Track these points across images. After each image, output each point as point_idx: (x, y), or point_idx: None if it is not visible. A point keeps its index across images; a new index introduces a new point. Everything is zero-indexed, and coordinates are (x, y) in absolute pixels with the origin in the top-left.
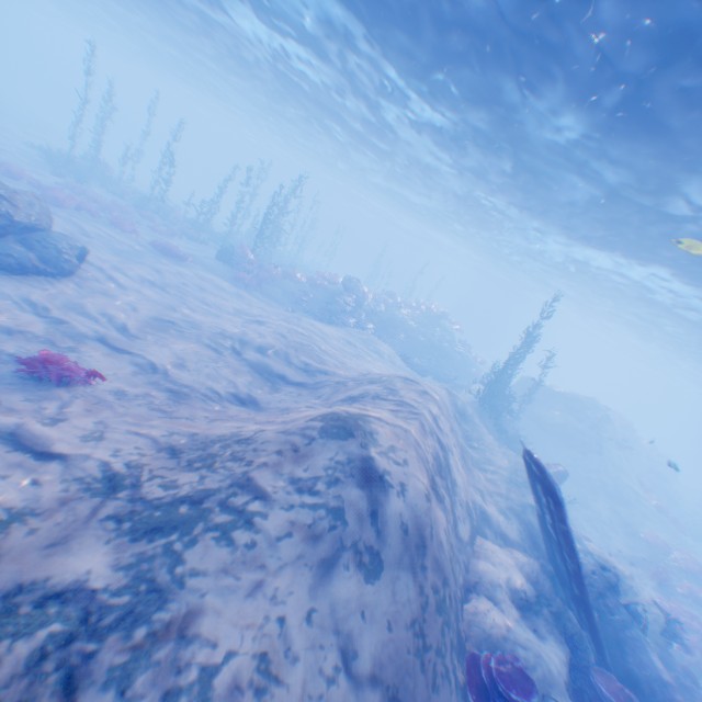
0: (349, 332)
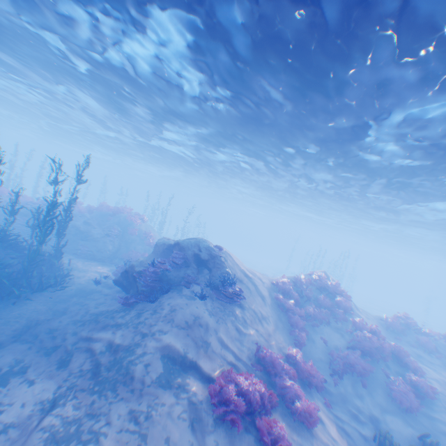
0: None
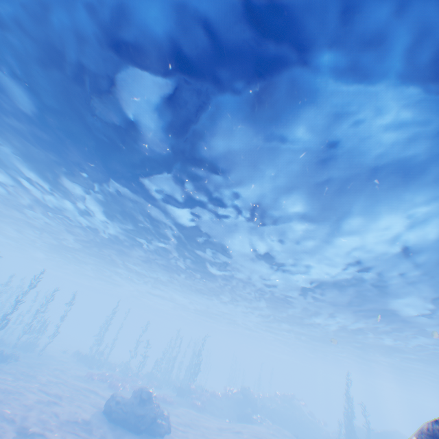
0: (264, 424)
